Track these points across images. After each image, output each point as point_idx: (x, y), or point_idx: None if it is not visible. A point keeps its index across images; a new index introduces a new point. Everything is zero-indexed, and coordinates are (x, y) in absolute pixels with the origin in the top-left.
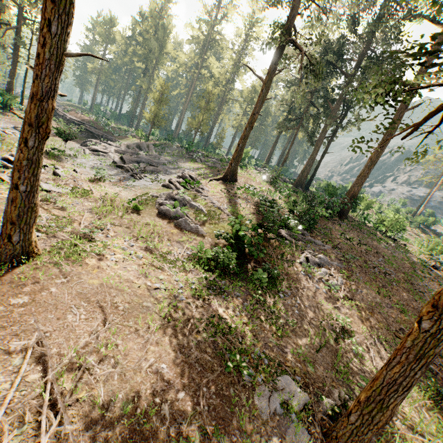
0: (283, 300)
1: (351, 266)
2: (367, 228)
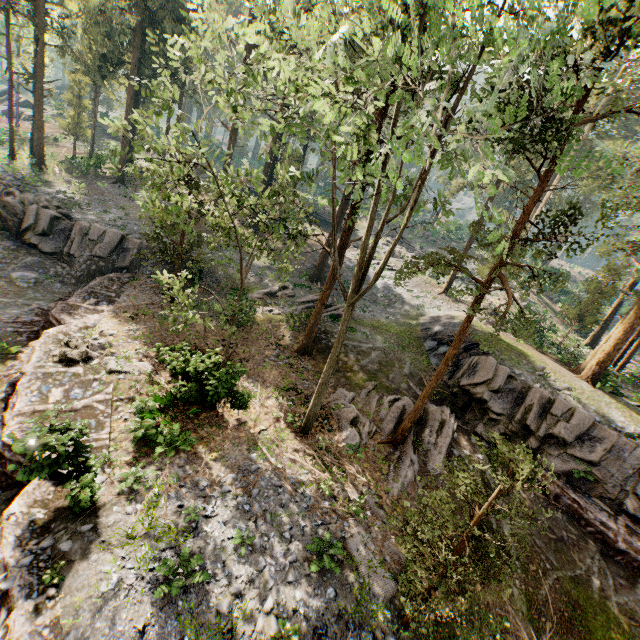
0: None
1: None
2: None
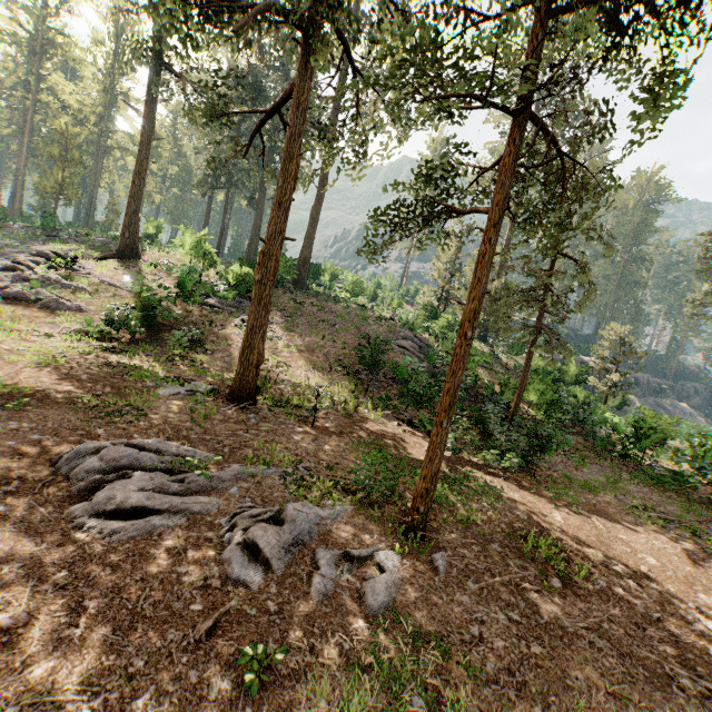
0: (211, 356)
1: (298, 324)
2: (332, 297)
